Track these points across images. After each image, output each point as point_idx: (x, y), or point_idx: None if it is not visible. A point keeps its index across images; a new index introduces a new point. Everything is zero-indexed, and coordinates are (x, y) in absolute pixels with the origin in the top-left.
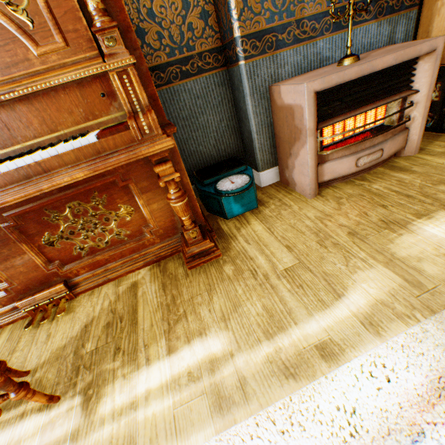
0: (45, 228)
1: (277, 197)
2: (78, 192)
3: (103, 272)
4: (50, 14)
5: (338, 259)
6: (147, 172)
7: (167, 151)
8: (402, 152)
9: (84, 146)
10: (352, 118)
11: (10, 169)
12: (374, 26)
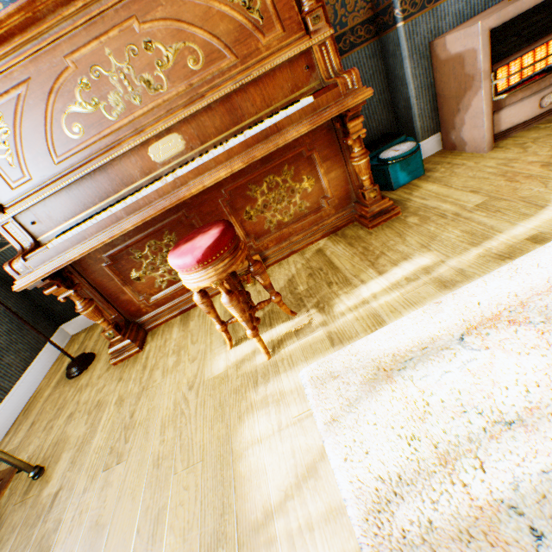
0: (247, 203)
1: (445, 162)
2: (274, 165)
3: (287, 245)
4: (273, 10)
5: (533, 185)
6: (327, 141)
7: (364, 103)
8: None
9: (305, 106)
10: (529, 56)
11: (255, 133)
12: None
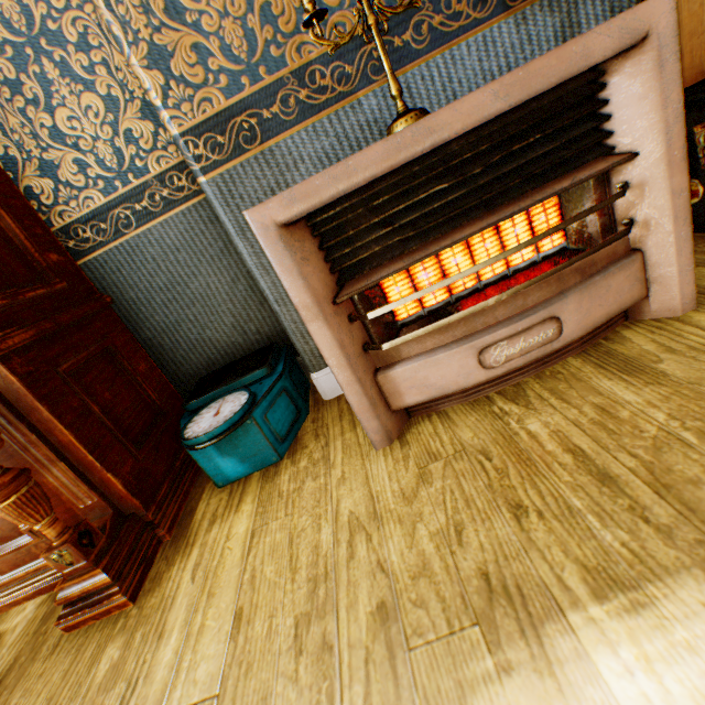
0: None
1: (327, 435)
2: None
3: None
4: None
5: None
6: None
7: None
8: (646, 309)
9: None
10: (461, 250)
11: None
12: (507, 25)
